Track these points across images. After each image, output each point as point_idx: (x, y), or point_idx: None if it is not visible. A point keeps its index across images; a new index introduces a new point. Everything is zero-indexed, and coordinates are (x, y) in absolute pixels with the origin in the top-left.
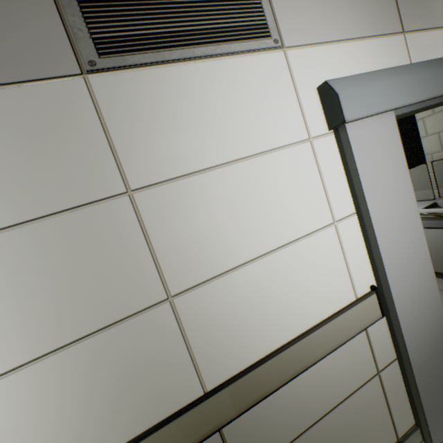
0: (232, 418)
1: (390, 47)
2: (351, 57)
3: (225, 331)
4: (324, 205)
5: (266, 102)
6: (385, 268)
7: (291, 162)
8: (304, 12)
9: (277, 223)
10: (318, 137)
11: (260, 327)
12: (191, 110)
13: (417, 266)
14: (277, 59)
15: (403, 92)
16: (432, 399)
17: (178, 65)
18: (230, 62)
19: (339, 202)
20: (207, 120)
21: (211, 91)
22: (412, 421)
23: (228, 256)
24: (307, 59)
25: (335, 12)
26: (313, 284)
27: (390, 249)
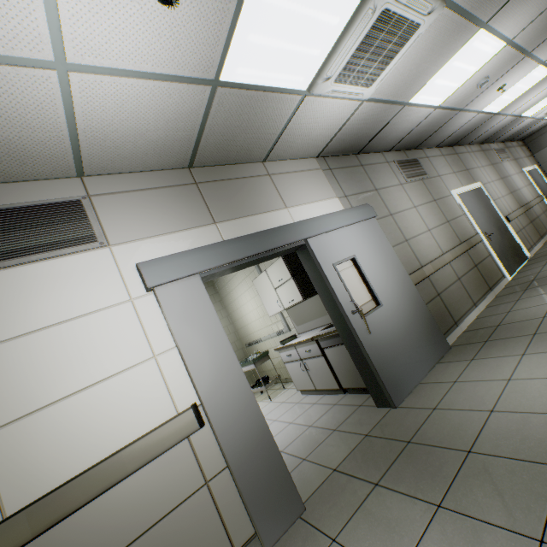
0: (28, 541)
1: (204, 233)
2: (169, 243)
3: (36, 460)
4: (145, 344)
5: (92, 280)
6: (197, 385)
7: (113, 317)
8: (128, 223)
9: (98, 363)
10: (140, 297)
11: (74, 452)
12: (24, 294)
13: (230, 380)
14: (103, 253)
15: (201, 263)
16: (259, 499)
17: (17, 267)
18: (63, 260)
19: (160, 340)
20: (37, 299)
21: (43, 279)
22: (251, 530)
23: (46, 395)
24: (130, 250)
25: (155, 219)
26: (133, 408)
27: (201, 370)
